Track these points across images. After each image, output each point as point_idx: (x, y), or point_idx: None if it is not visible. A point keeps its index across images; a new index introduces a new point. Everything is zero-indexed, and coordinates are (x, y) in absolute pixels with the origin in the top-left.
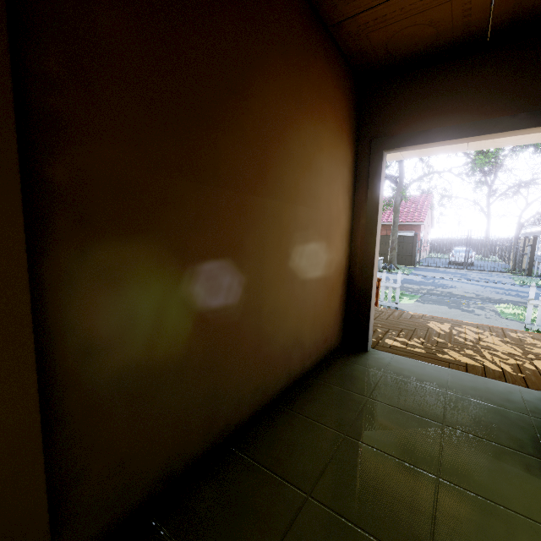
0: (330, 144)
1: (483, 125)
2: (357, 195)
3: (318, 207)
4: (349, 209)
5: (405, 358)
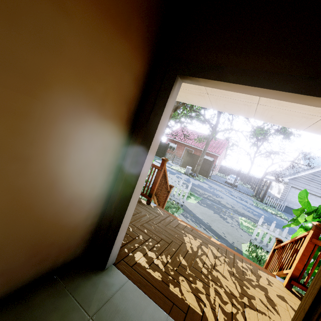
0: (96, 21)
1: (277, 78)
2: (143, 113)
3: (38, 95)
4: (126, 122)
5: (134, 289)
